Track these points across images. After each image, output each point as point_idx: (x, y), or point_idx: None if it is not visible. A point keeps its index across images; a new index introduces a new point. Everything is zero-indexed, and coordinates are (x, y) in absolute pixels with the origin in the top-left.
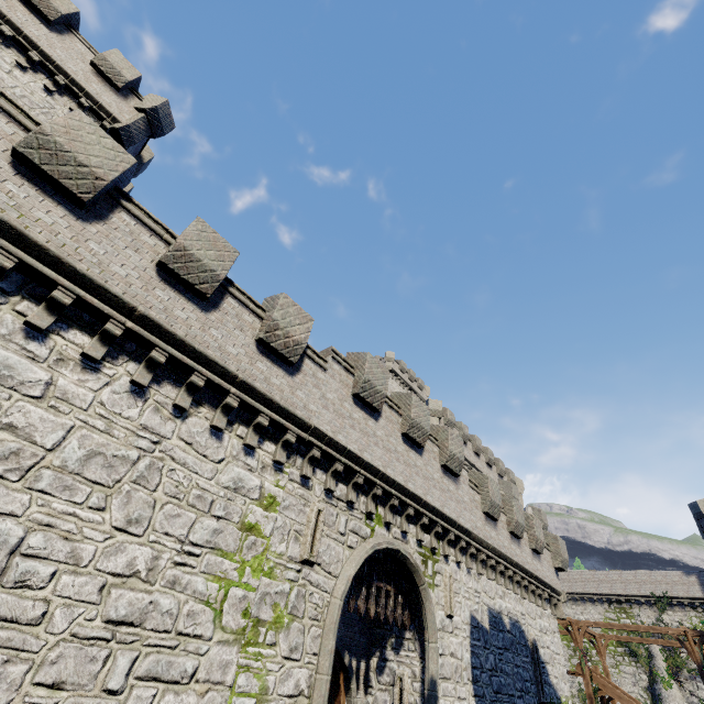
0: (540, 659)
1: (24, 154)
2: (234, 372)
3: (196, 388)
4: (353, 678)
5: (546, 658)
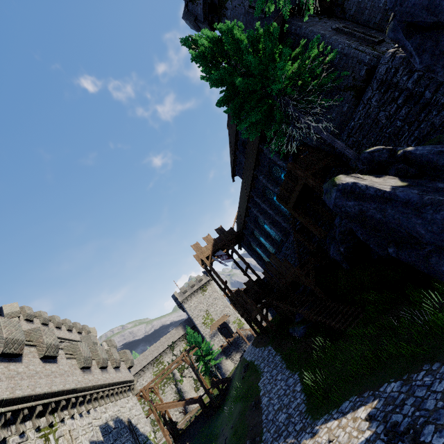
0: (134, 426)
1: None
2: None
3: None
4: None
5: (136, 422)
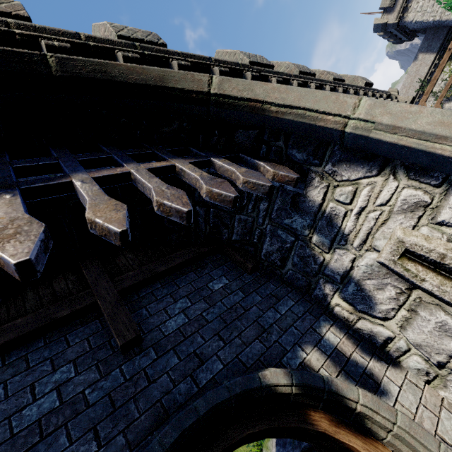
0: None
1: None
2: None
3: None
4: (340, 390)
5: None
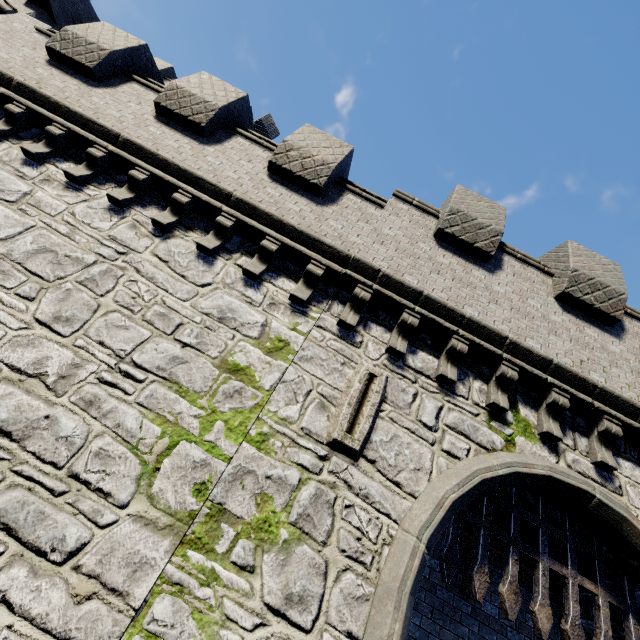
0: None
1: (51, 47)
2: (228, 189)
3: (180, 207)
4: None
5: None
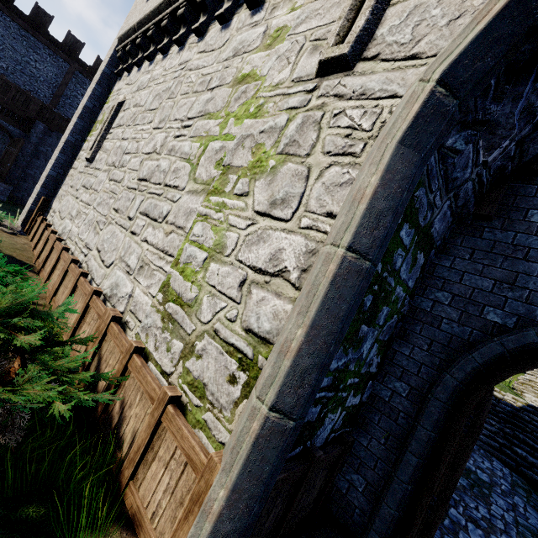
0: None
1: None
2: None
3: (204, 5)
4: None
5: None
